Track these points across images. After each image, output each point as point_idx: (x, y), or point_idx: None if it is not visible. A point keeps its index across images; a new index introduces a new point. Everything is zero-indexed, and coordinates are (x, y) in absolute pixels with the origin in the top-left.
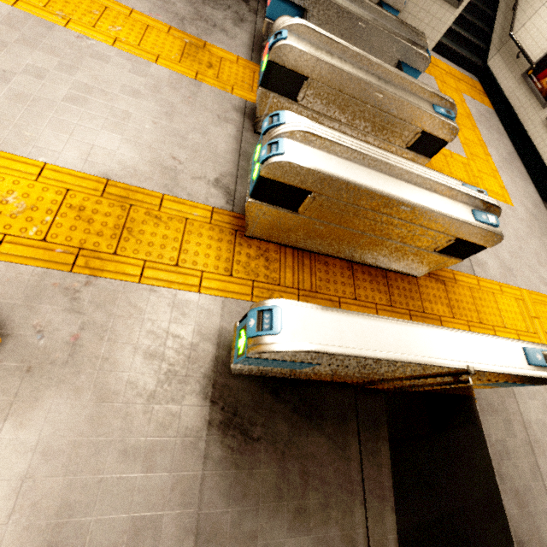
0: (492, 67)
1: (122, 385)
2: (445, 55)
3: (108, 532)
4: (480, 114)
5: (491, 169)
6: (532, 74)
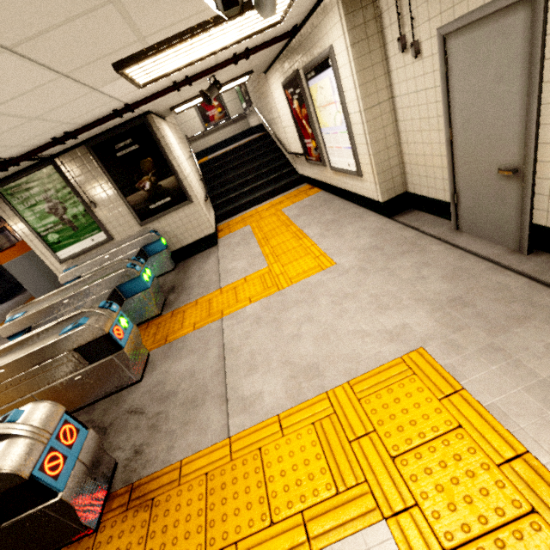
0: (300, 172)
1: None
2: (267, 199)
3: None
4: (302, 208)
5: (305, 248)
6: (308, 158)
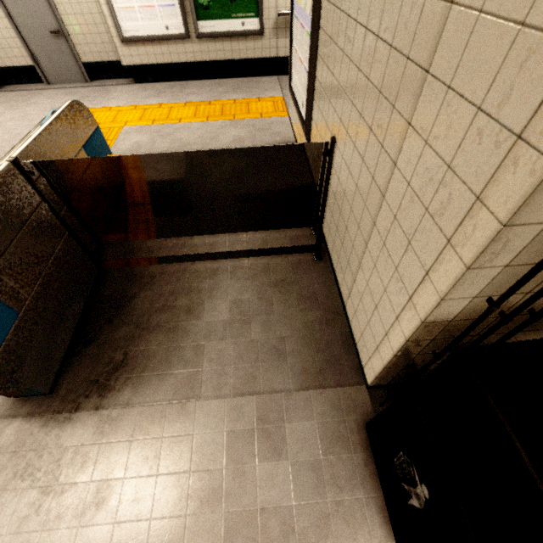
0: None
1: (17, 540)
2: None
3: (166, 496)
4: None
5: None
6: None
